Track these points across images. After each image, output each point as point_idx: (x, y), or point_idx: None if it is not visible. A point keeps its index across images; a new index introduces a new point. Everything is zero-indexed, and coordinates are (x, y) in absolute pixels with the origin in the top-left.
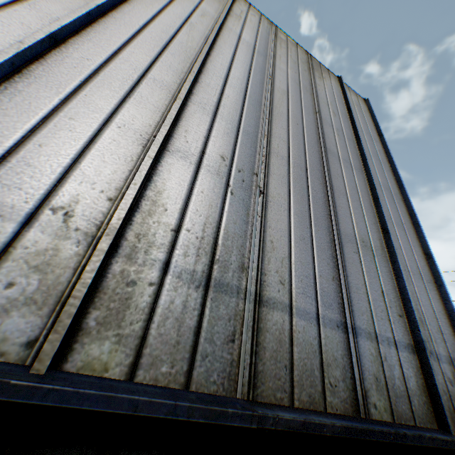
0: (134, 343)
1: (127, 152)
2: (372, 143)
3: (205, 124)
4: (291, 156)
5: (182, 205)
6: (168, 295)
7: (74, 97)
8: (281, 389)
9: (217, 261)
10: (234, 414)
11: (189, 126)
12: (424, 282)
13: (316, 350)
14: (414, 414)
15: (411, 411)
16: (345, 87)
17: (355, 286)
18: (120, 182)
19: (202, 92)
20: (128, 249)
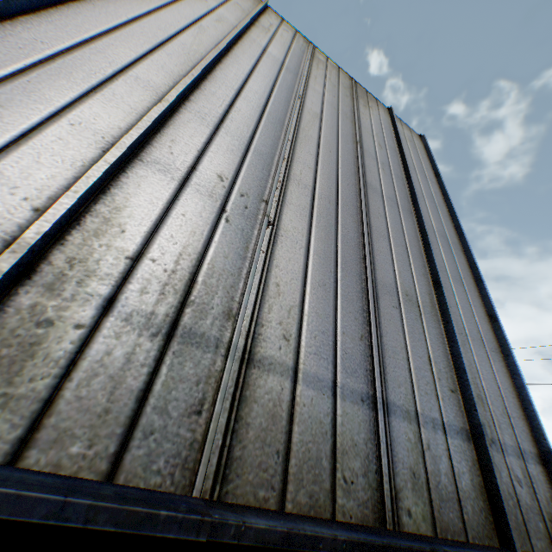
0: (31, 409)
1: (78, 155)
2: (426, 184)
3: (202, 136)
4: (318, 185)
5: (149, 227)
6: (103, 343)
7: (10, 82)
8: (266, 485)
9: (191, 303)
10: (170, 520)
11: (178, 135)
12: (487, 350)
13: (328, 432)
14: (467, 526)
15: (462, 522)
16: (397, 120)
17: (392, 350)
18: (58, 190)
19: (204, 100)
20: (51, 276)
